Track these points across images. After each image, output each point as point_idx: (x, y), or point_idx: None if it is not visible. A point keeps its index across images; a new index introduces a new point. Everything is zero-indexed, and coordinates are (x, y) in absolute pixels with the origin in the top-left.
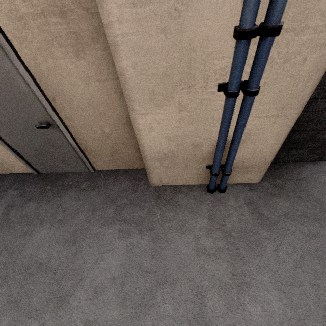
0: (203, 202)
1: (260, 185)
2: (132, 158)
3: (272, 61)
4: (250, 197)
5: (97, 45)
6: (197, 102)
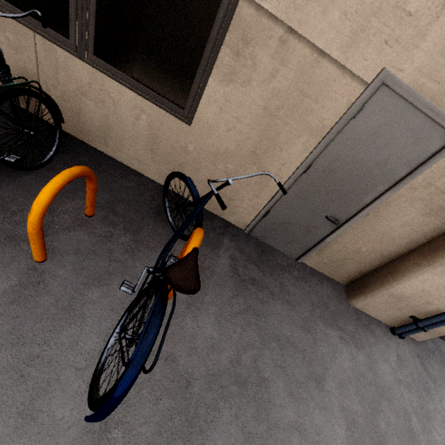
0: (390, 341)
1: (421, 345)
2: (345, 272)
3: None
4: (417, 352)
5: (443, 219)
6: None
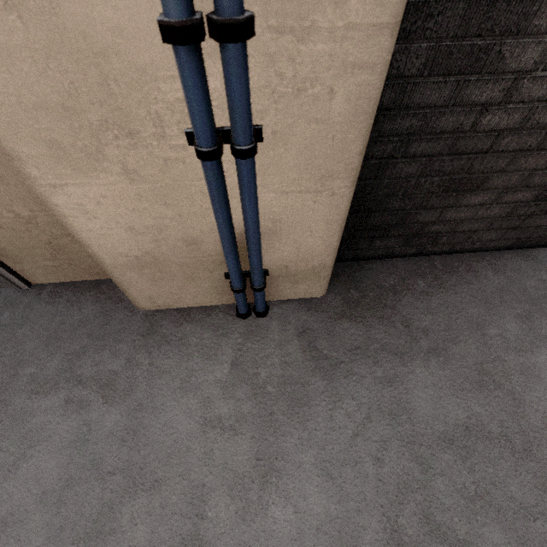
0: (227, 337)
1: (325, 301)
2: None
3: (274, 91)
4: (305, 323)
5: None
6: (159, 164)
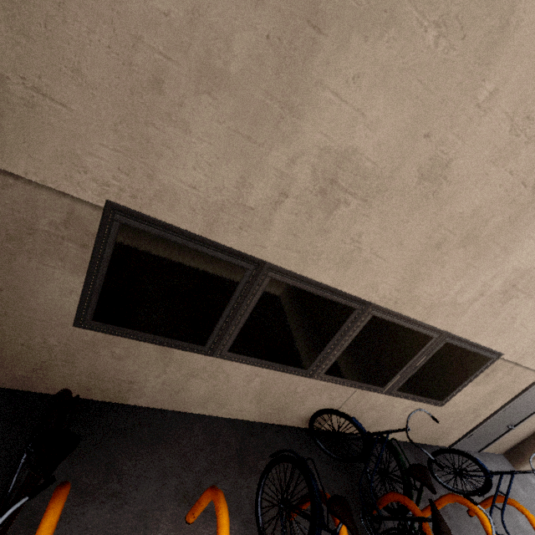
0: None
1: None
2: (505, 447)
3: None
4: None
5: None
6: None
